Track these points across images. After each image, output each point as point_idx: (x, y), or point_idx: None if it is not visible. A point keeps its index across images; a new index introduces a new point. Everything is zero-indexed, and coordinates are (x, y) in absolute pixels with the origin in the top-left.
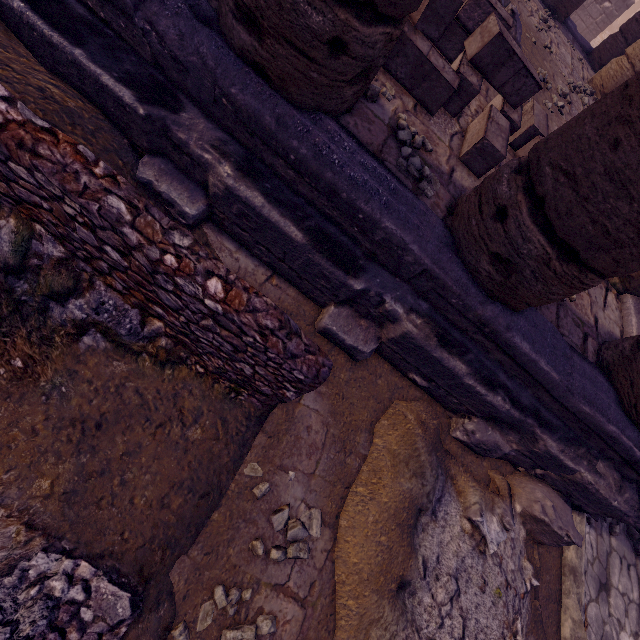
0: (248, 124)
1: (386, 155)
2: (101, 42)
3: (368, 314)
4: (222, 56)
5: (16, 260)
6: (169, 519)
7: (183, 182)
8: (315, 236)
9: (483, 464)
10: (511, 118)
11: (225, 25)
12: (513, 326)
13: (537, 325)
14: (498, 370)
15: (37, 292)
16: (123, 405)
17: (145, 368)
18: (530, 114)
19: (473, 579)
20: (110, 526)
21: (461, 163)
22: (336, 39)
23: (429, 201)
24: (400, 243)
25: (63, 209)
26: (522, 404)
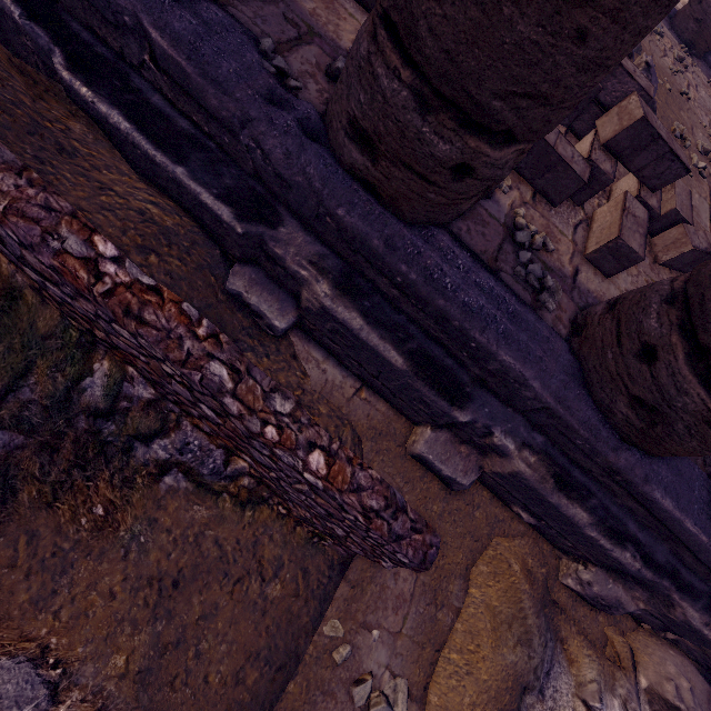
0: (352, 242)
1: (502, 263)
2: (203, 156)
3: (470, 440)
4: (330, 174)
5: (106, 404)
6: (243, 696)
7: (273, 291)
8: (417, 359)
9: (598, 618)
10: (649, 205)
11: (335, 141)
12: (652, 476)
13: (682, 472)
14: (627, 518)
15: (123, 432)
16: (201, 555)
17: (225, 510)
18: (670, 193)
19: None
20: (182, 707)
21: (586, 260)
22: (462, 163)
23: (550, 315)
24: (518, 377)
25: (161, 367)
26: (656, 561)
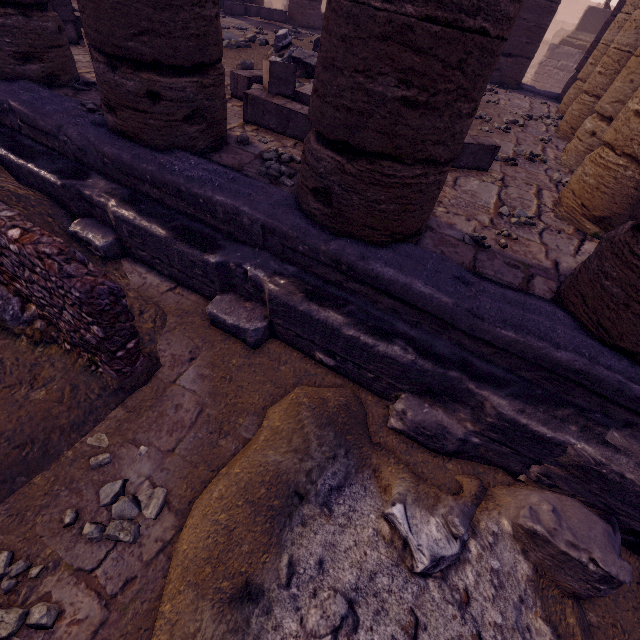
0: (122, 169)
1: (247, 168)
2: (48, 158)
3: (250, 295)
4: (102, 136)
5: None
6: None
7: (101, 229)
8: (179, 232)
9: (447, 466)
10: None
11: (106, 121)
12: (371, 257)
13: (412, 255)
14: (396, 320)
15: None
16: None
17: (20, 346)
18: None
19: (392, 613)
20: None
21: None
22: (152, 93)
23: (289, 189)
24: (234, 210)
25: None
26: (438, 355)
